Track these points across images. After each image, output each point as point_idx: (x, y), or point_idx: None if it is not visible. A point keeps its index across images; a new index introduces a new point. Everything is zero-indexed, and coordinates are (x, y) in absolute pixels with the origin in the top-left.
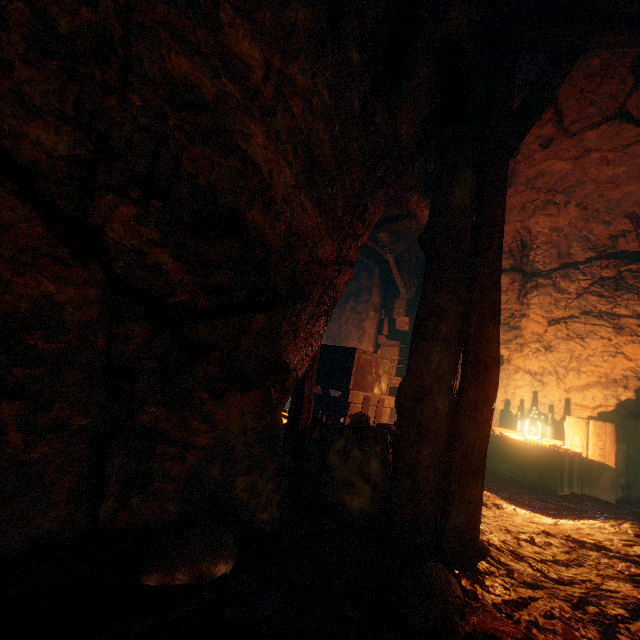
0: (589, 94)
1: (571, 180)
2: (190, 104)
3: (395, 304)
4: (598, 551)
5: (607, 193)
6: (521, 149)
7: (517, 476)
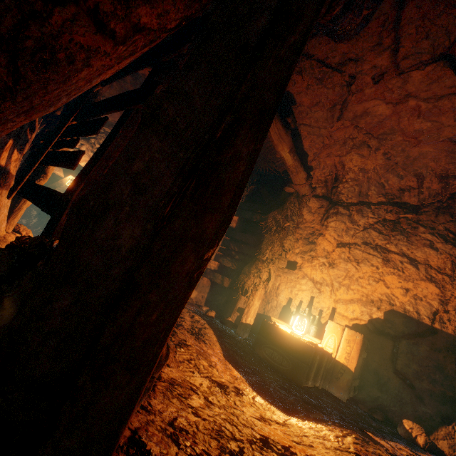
0: (429, 23)
1: (386, 127)
2: None
3: None
4: None
5: (408, 149)
6: (357, 78)
7: (275, 362)
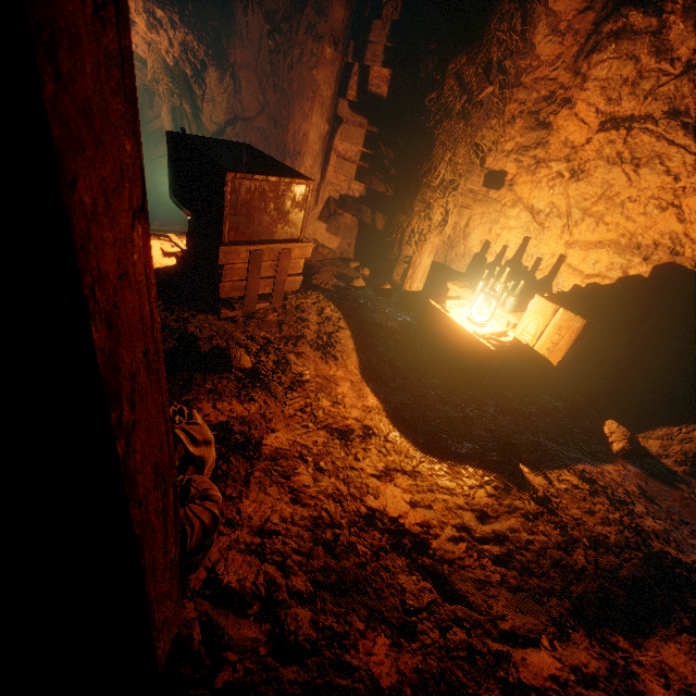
0: None
1: None
2: None
3: (371, 32)
4: (409, 555)
5: None
6: None
7: (440, 360)
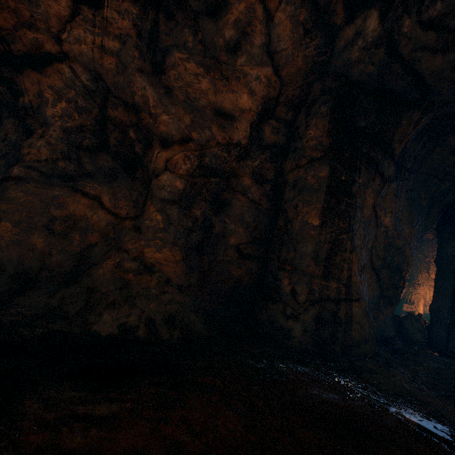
0: None
1: None
2: (398, 248)
3: None
4: None
5: None
6: None
7: None
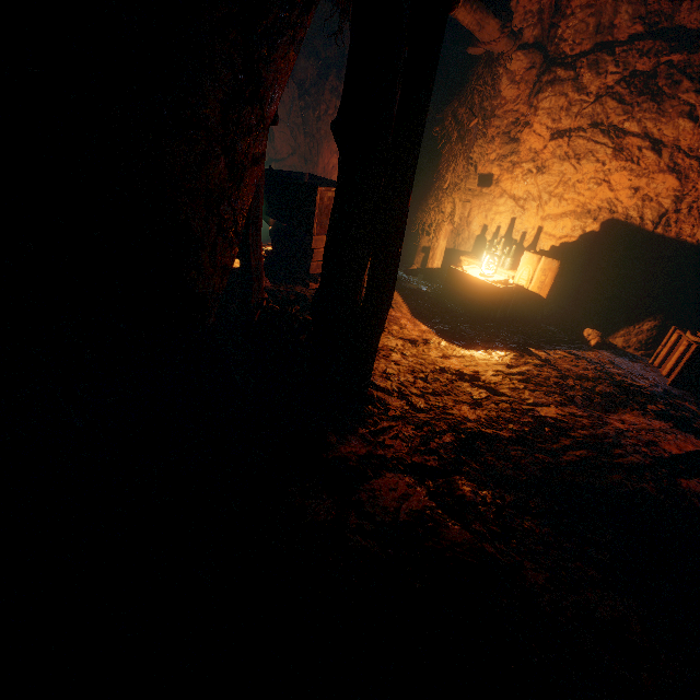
0: None
1: None
2: None
3: None
4: (470, 382)
5: None
6: None
7: (464, 306)
